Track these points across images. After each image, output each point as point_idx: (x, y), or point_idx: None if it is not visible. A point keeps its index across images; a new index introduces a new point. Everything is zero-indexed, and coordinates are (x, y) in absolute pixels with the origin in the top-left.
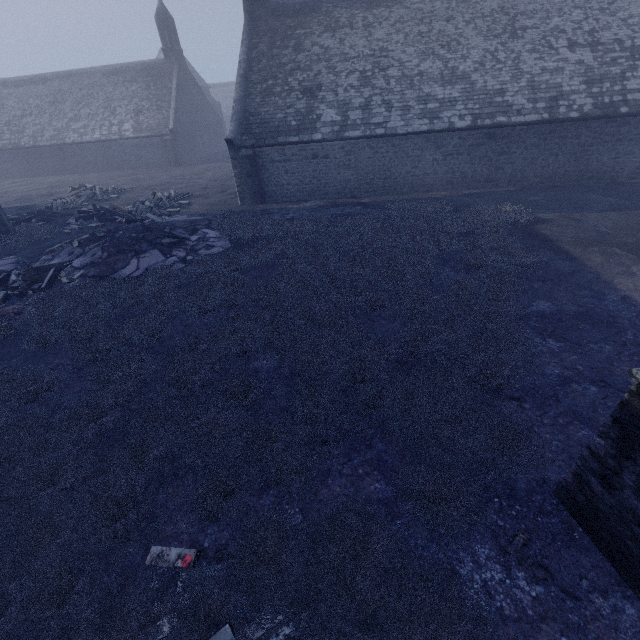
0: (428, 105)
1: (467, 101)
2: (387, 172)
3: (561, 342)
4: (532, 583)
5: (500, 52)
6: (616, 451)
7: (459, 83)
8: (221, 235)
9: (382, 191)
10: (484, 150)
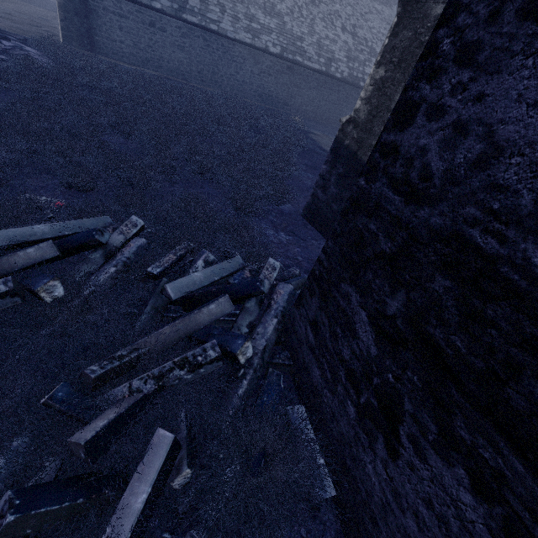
0: (253, 24)
1: (279, 35)
2: (215, 68)
3: (314, 175)
4: (287, 236)
5: (304, 9)
6: (330, 168)
7: (276, 18)
8: (43, 55)
9: (209, 84)
10: (286, 79)
